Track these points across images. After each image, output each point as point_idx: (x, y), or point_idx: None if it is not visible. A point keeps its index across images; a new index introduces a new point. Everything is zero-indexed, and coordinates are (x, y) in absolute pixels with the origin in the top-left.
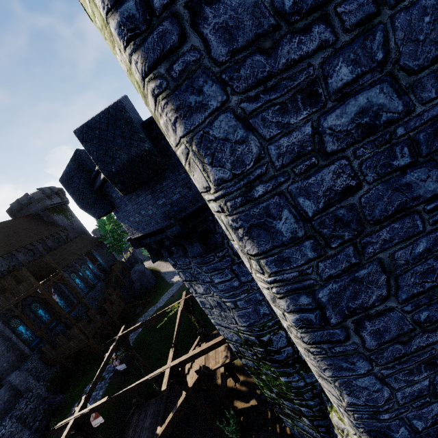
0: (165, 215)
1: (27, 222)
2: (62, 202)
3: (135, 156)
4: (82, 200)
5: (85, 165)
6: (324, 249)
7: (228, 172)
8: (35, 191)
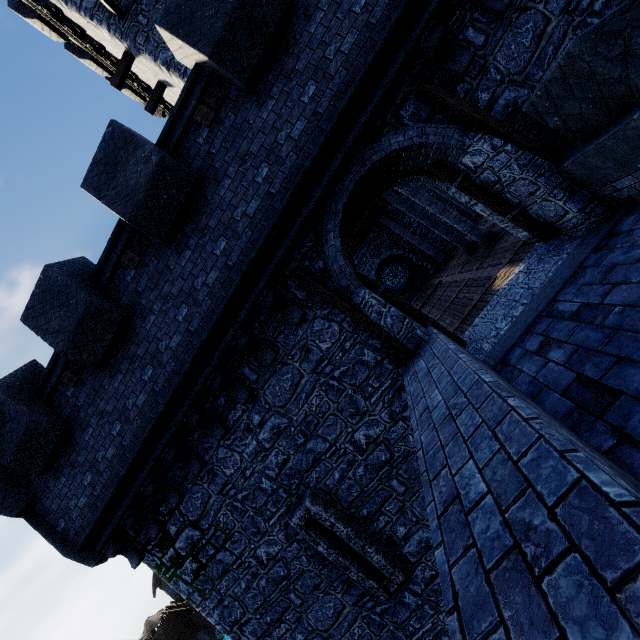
0: None
1: None
2: None
3: None
4: None
5: None
6: None
7: None
8: None
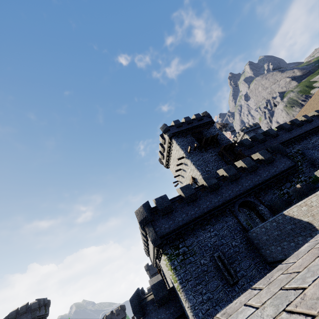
0: (168, 317)
1: None
2: (44, 315)
3: (164, 295)
4: (134, 309)
5: (139, 294)
6: None
7: (192, 304)
8: (35, 301)
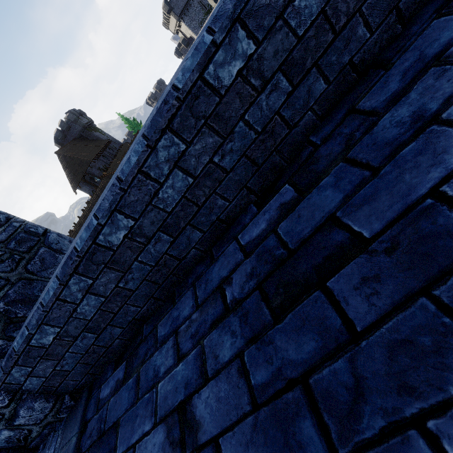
0: None
1: (80, 142)
2: (90, 122)
3: None
4: None
5: None
6: None
7: None
8: (67, 115)
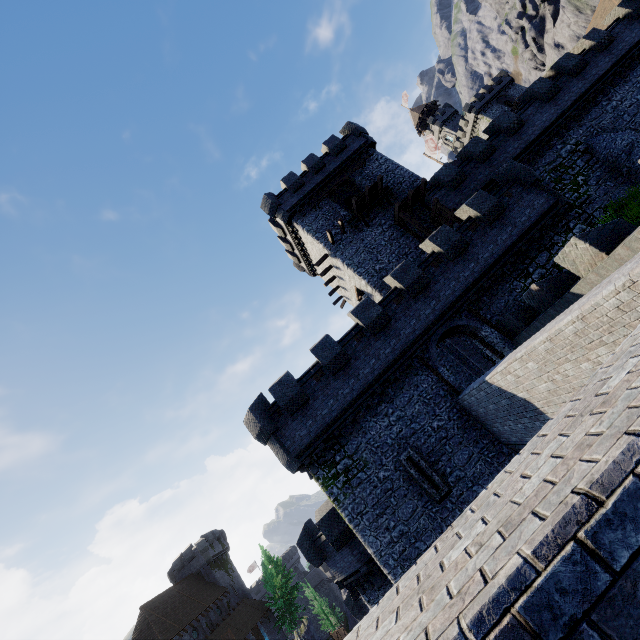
0: (358, 560)
1: (189, 586)
2: (223, 551)
3: (342, 531)
4: (309, 555)
5: (310, 532)
6: (403, 568)
7: (375, 549)
8: (200, 540)
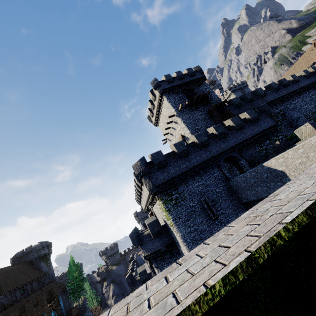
0: (162, 245)
1: (24, 267)
2: (48, 253)
3: (158, 230)
4: (134, 241)
5: (137, 231)
6: (193, 243)
7: (182, 234)
8: (38, 244)
